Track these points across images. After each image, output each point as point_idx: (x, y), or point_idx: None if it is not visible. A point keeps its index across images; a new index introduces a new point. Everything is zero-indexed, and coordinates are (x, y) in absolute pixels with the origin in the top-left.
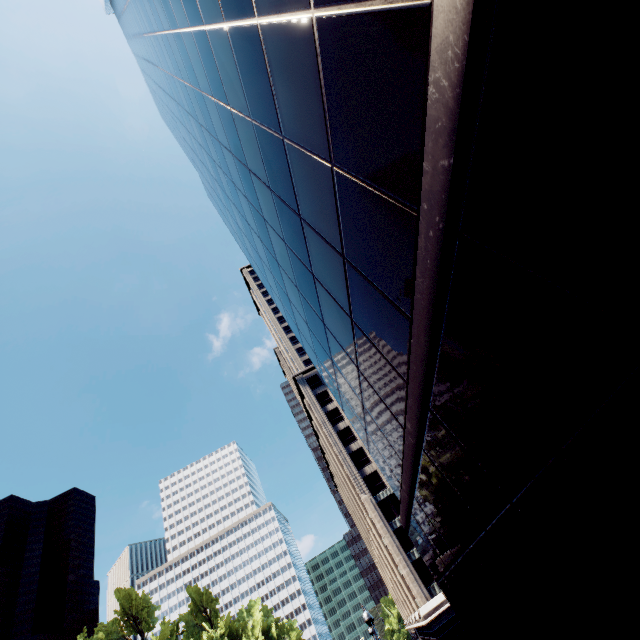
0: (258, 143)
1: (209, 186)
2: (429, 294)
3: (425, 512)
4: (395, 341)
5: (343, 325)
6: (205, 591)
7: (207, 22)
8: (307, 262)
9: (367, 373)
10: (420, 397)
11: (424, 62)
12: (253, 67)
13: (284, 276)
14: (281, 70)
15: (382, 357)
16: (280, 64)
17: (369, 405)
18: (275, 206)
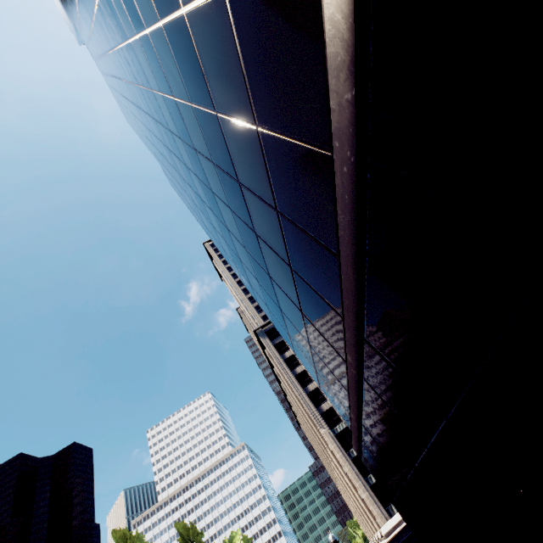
0: (199, 124)
1: (169, 173)
2: (351, 229)
3: (373, 437)
4: (328, 280)
5: (285, 274)
6: (191, 526)
7: (147, 26)
8: (249, 223)
9: (309, 315)
10: (355, 329)
11: (318, 2)
12: (186, 55)
13: (234, 240)
14: (207, 50)
15: (319, 297)
16: (205, 45)
17: (315, 344)
18: (219, 178)
